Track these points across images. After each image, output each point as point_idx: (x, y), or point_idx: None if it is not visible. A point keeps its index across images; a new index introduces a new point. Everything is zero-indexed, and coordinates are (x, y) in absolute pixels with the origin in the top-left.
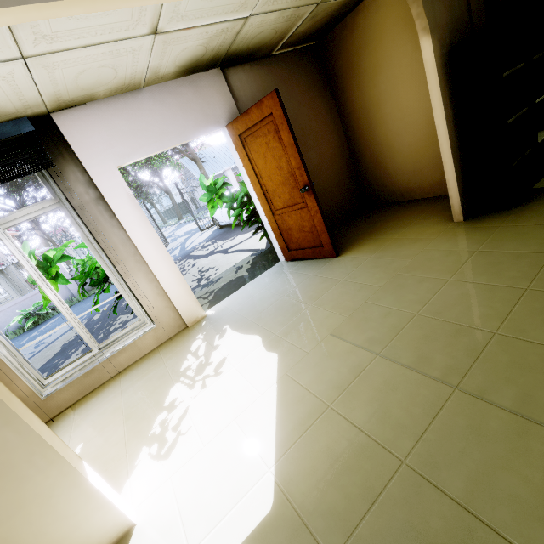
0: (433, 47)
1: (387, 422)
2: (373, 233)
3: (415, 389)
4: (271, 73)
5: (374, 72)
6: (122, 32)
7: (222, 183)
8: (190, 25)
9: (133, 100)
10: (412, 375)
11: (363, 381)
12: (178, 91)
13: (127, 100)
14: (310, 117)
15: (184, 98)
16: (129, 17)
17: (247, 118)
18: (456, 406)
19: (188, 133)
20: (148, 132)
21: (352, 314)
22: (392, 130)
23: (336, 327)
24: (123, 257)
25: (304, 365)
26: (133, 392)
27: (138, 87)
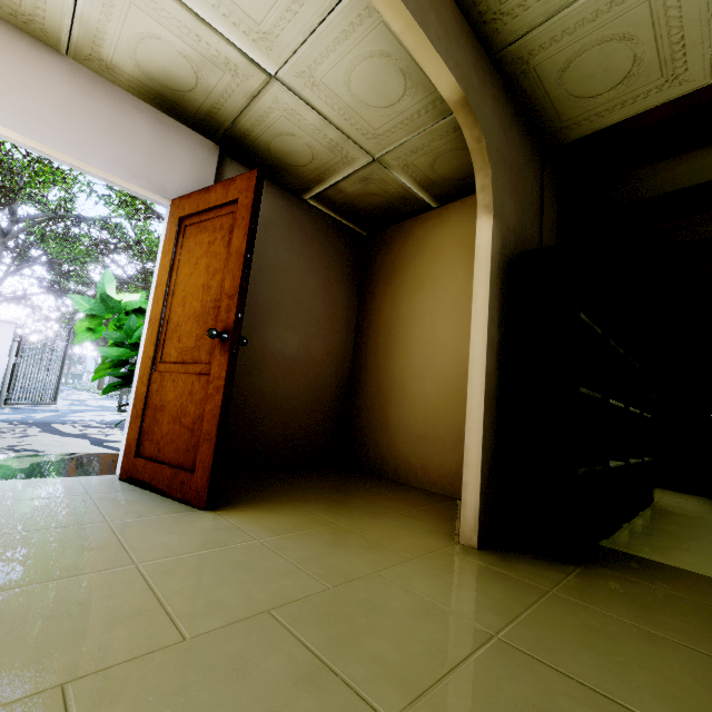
0: (492, 231)
1: None
2: (314, 500)
3: None
4: (291, 212)
5: (414, 286)
6: None
7: (138, 305)
8: None
9: (29, 48)
10: None
11: None
12: (127, 108)
13: (16, 39)
14: (316, 294)
15: (131, 123)
16: None
17: (204, 197)
18: None
19: (94, 155)
20: (10, 93)
21: None
22: (413, 365)
23: None
24: None
25: None
26: None
27: (55, 45)
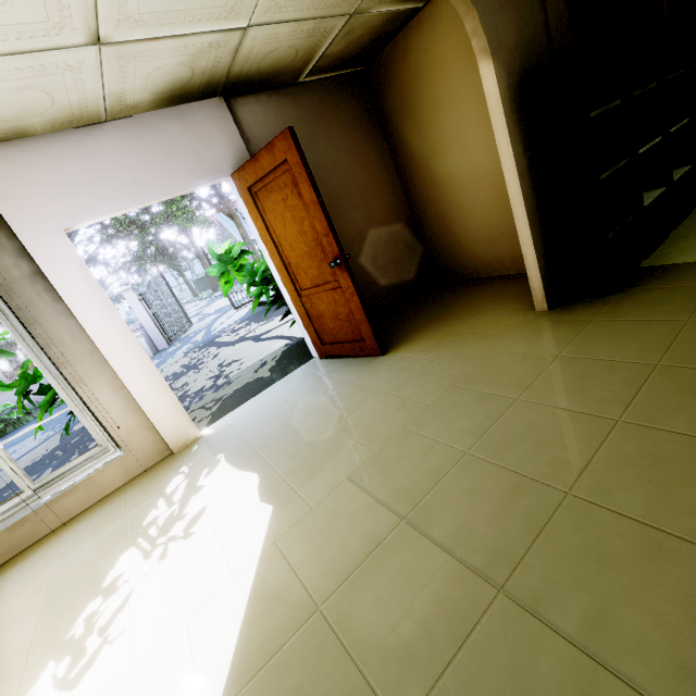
0: (495, 75)
1: (392, 648)
2: (434, 322)
3: (442, 587)
4: (298, 106)
5: (435, 109)
6: (40, 39)
7: (239, 250)
8: (155, 34)
9: (91, 138)
10: (443, 559)
11: (374, 565)
12: (159, 126)
13: (82, 137)
14: (354, 166)
15: (170, 136)
16: (44, 17)
17: (257, 165)
18: (496, 626)
19: (174, 183)
20: (113, 181)
21: (383, 447)
22: (460, 185)
23: (358, 467)
24: (74, 357)
25: (302, 530)
26: (71, 558)
27: (97, 120)
